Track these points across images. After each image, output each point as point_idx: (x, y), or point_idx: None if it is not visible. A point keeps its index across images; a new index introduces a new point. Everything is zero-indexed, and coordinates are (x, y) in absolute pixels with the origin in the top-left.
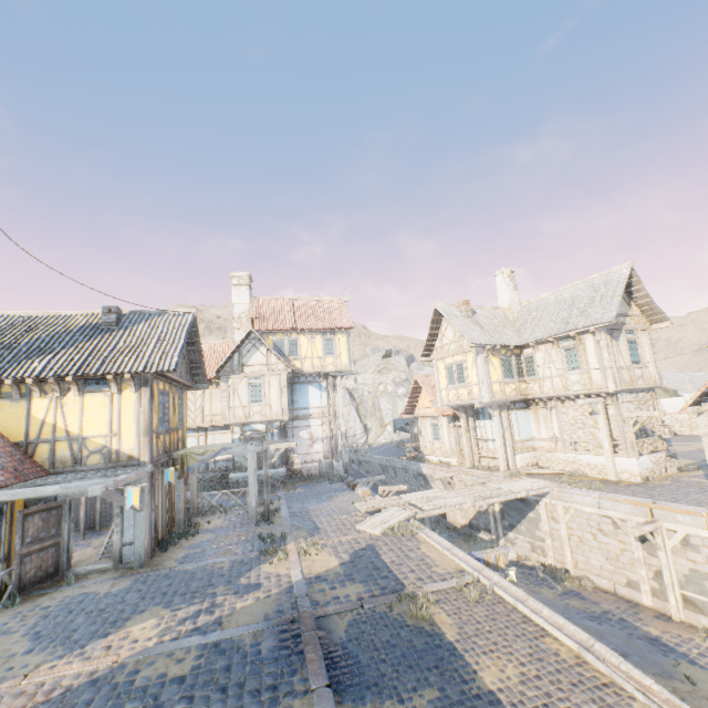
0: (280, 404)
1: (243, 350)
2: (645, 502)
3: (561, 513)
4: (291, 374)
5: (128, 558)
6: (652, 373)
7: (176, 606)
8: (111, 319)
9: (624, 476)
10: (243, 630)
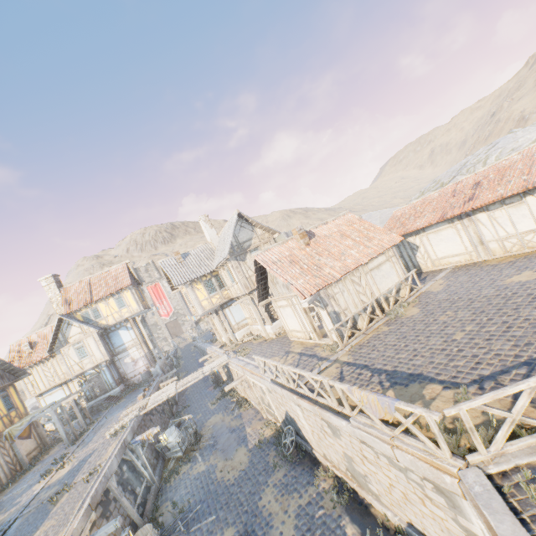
0: (100, 352)
1: (63, 329)
2: (242, 366)
3: (234, 373)
4: (101, 331)
5: None
6: None
7: None
8: None
9: (270, 335)
10: None
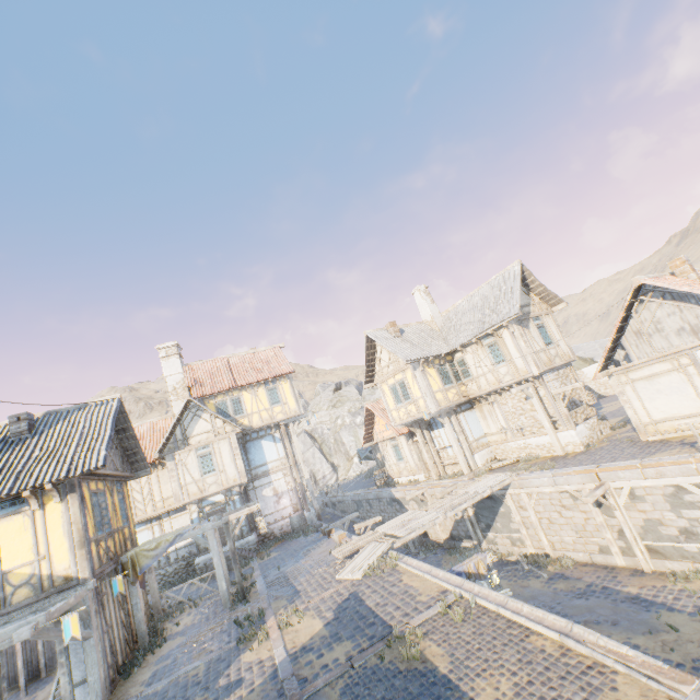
0: (235, 467)
1: (185, 421)
2: (590, 469)
3: (526, 500)
4: (241, 433)
5: None
6: (564, 350)
7: None
8: (21, 427)
9: (569, 448)
10: None
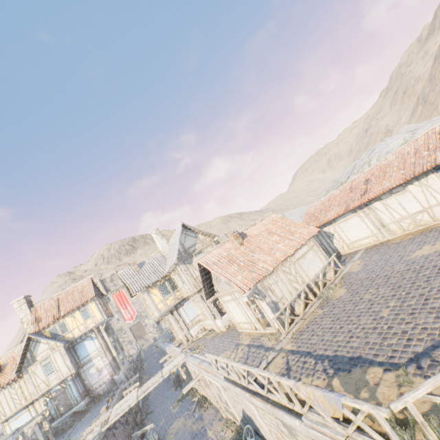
0: (66, 366)
1: (31, 347)
2: (197, 364)
3: (192, 371)
4: (67, 344)
5: None
6: None
7: None
8: None
9: (221, 329)
10: None
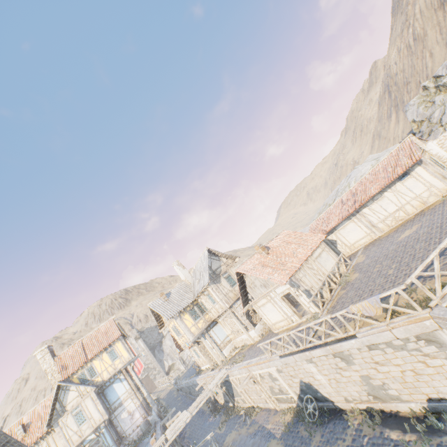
0: (98, 412)
1: (60, 397)
2: (246, 365)
3: (236, 381)
4: (97, 388)
5: None
6: None
7: None
8: None
9: (255, 339)
10: None
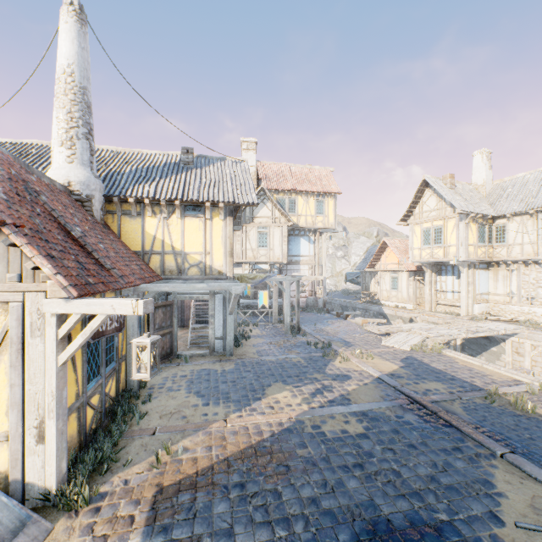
0: (281, 250)
1: None
2: None
3: (528, 350)
4: (290, 227)
5: (219, 348)
6: None
7: (294, 384)
8: (188, 158)
9: None
10: (375, 405)
